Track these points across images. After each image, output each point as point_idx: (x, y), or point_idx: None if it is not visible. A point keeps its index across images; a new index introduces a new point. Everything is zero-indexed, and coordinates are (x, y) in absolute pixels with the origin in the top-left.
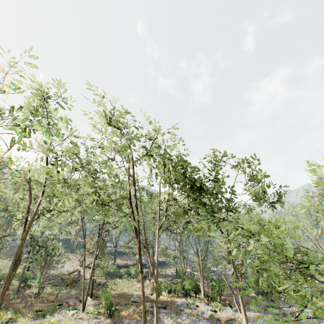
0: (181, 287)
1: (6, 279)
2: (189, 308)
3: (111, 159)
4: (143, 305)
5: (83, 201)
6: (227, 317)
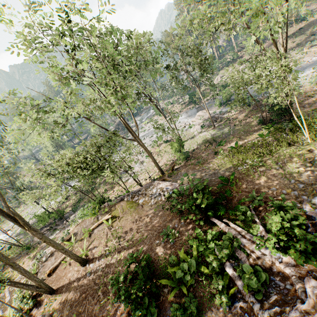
0: None
1: None
2: None
3: None
4: None
5: None
6: None
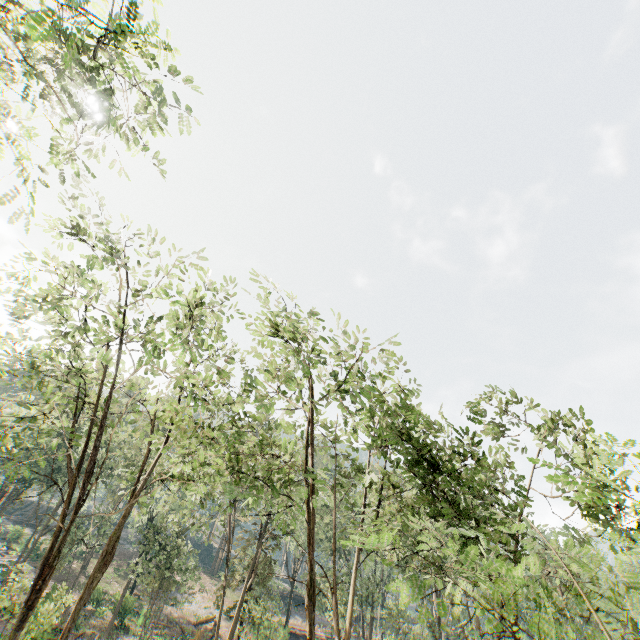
0: None
1: (87, 584)
2: None
3: (285, 392)
4: None
5: (237, 466)
6: None
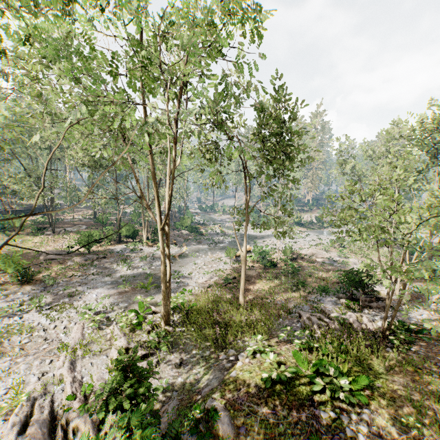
0: (114, 235)
1: None
2: (133, 253)
3: None
4: (163, 261)
5: None
6: (178, 253)
